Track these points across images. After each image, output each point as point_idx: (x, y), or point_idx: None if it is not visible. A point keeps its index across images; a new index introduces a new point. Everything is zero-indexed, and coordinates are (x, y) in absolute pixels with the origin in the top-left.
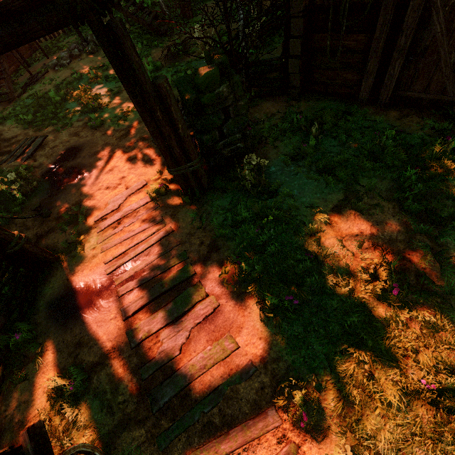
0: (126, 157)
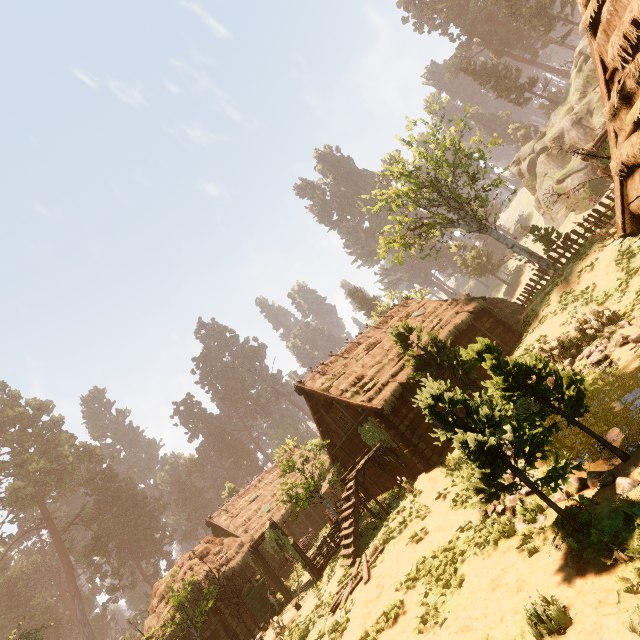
0: (267, 639)
